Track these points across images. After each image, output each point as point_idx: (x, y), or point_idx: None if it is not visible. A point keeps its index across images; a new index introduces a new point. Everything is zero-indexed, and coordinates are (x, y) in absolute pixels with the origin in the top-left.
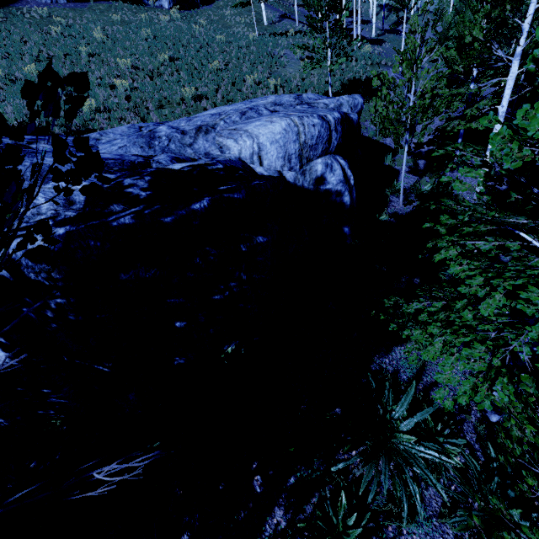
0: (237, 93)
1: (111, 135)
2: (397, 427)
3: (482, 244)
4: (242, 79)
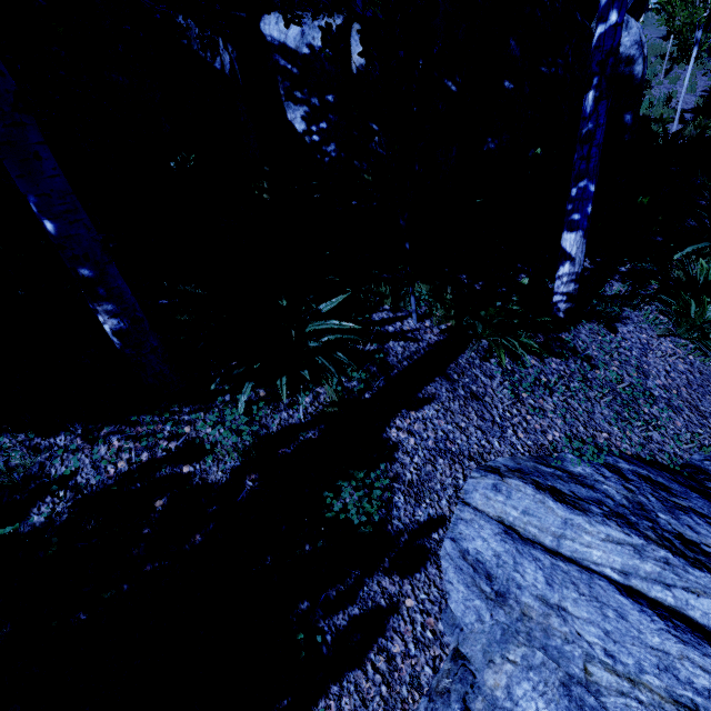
0: None
1: None
2: None
3: None
4: None
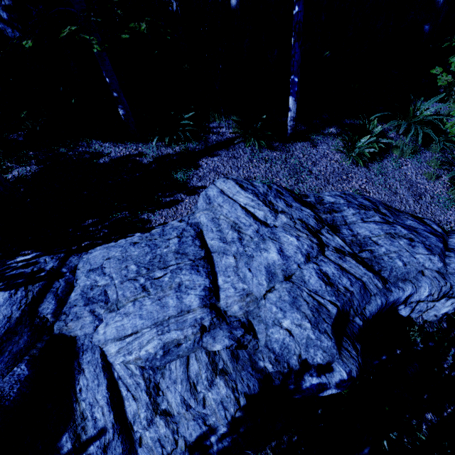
0: None
1: None
2: (421, 113)
3: None
4: None
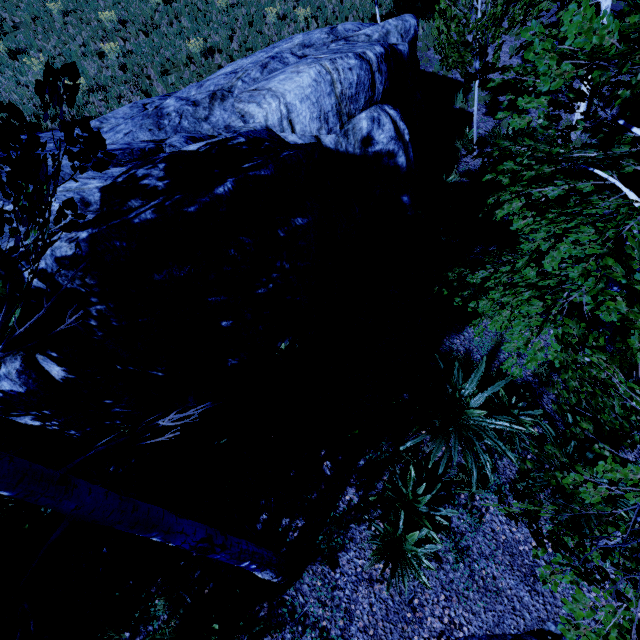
0: (257, 38)
1: (112, 120)
2: (468, 404)
3: (550, 190)
4: (262, 15)
